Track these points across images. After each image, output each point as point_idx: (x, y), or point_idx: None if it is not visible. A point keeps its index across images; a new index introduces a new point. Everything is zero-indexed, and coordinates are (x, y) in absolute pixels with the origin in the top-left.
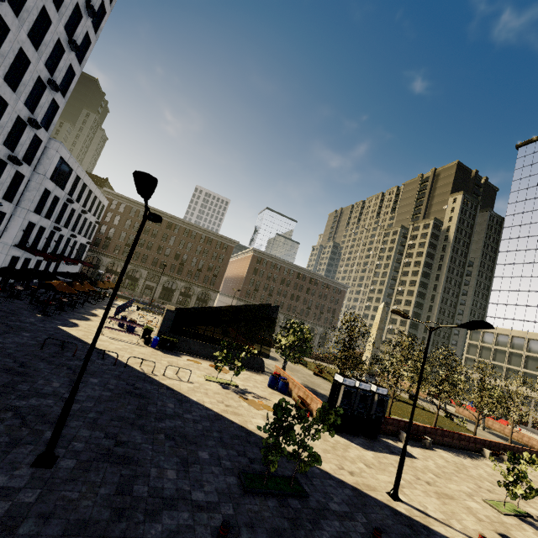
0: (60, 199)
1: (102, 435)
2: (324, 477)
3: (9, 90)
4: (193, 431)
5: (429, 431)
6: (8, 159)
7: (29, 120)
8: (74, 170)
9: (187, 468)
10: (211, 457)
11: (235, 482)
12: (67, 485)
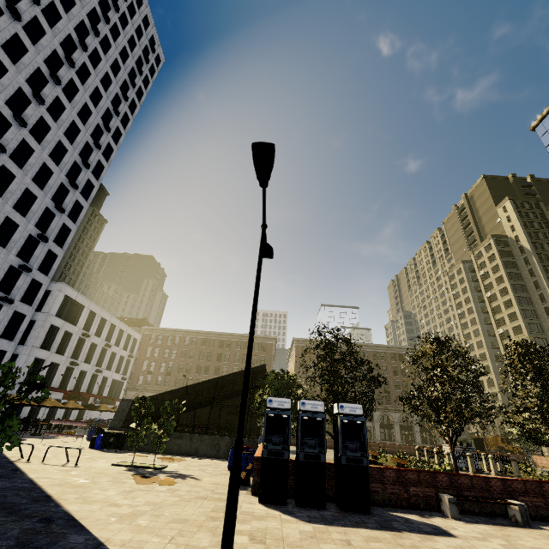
0: (73, 334)
1: None
2: (67, 548)
3: None
4: None
5: (520, 490)
6: (0, 299)
7: (20, 266)
8: (86, 306)
9: None
10: None
11: None
12: None
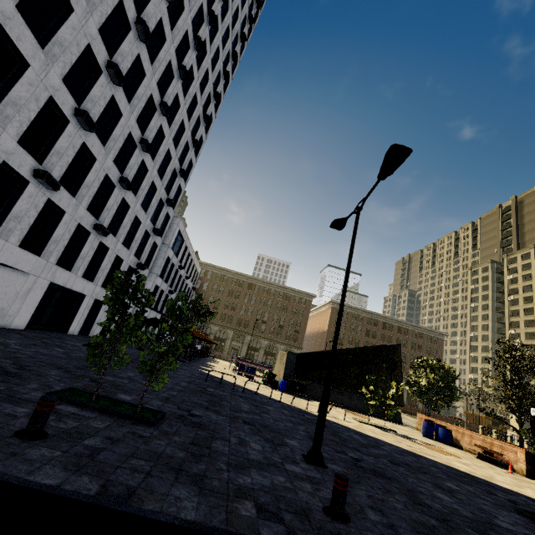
0: (174, 266)
1: (332, 449)
2: None
3: (159, 179)
4: (409, 462)
5: None
6: (153, 231)
7: (167, 200)
8: (185, 241)
9: (453, 495)
10: (462, 489)
11: (527, 520)
12: (359, 485)
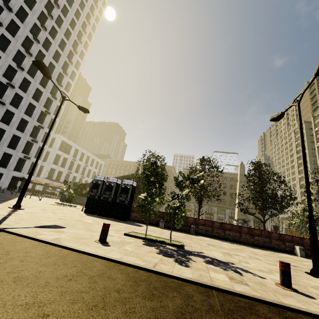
0: (68, 159)
1: None
2: None
3: (28, 117)
4: None
5: (202, 223)
6: (31, 141)
7: (38, 126)
8: (73, 146)
9: None
10: None
11: None
12: None
